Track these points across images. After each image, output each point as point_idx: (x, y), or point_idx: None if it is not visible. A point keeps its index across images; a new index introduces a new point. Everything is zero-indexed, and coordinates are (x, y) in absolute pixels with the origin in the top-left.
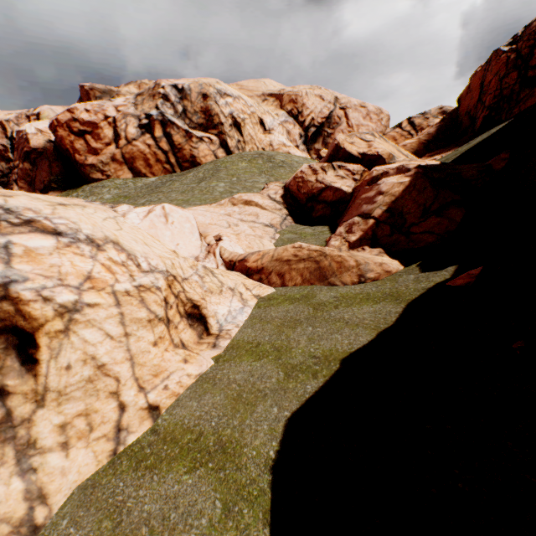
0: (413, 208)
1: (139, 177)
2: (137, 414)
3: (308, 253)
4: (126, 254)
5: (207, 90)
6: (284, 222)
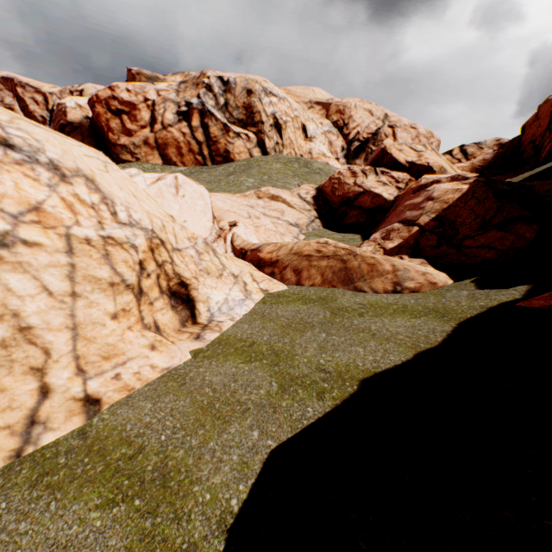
0: (469, 218)
1: (169, 164)
2: (65, 405)
3: (334, 250)
4: (101, 196)
5: (252, 86)
6: (311, 224)
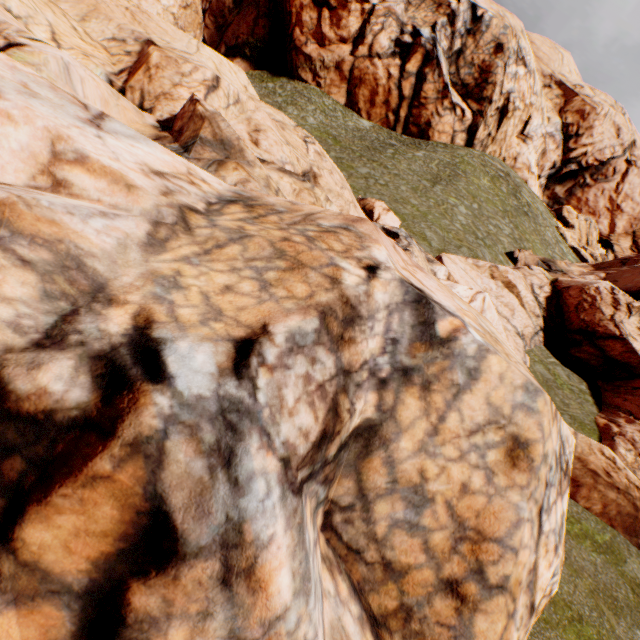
0: None
1: (351, 109)
2: None
3: (627, 484)
4: None
5: (508, 39)
6: (534, 337)
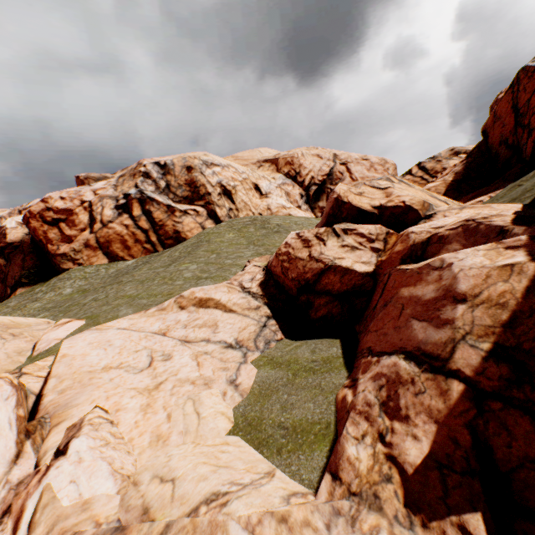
0: None
1: (116, 261)
2: None
3: None
4: None
5: (191, 162)
6: (262, 332)
